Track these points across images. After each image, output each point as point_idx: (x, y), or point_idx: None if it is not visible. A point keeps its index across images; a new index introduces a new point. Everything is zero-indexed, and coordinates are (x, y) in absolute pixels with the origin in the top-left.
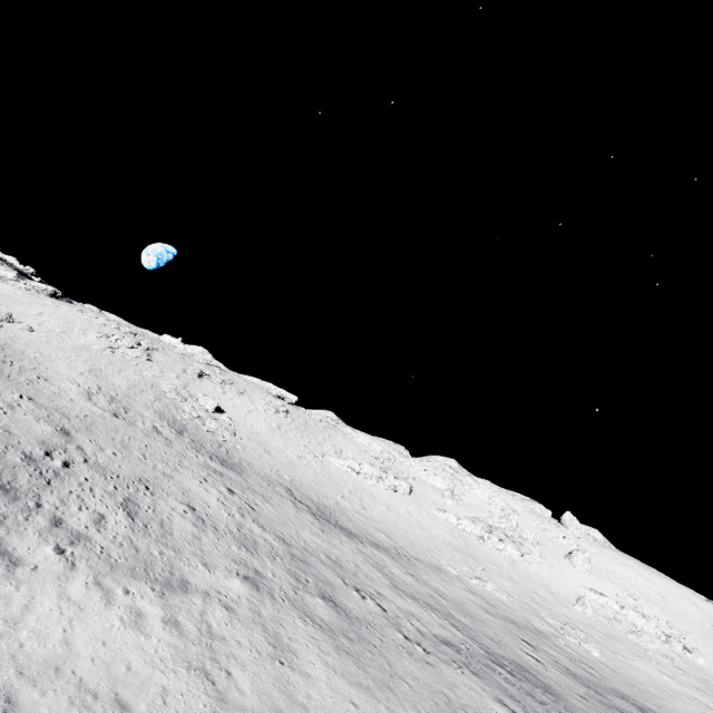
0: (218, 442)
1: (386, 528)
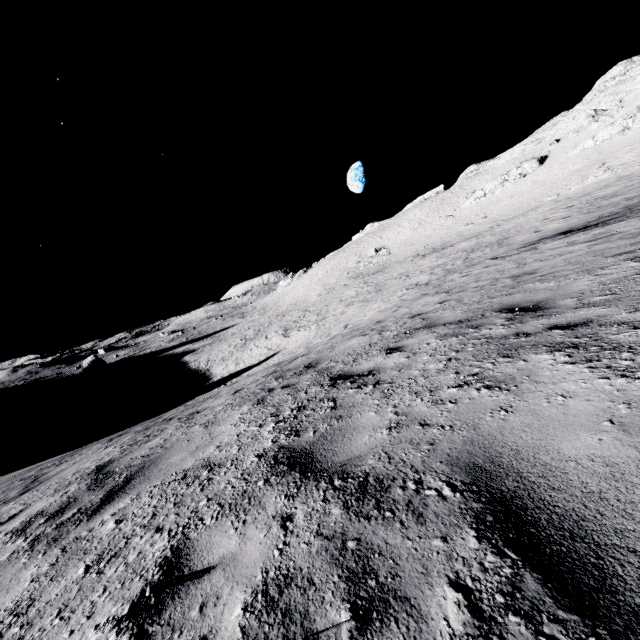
0: (379, 265)
1: (498, 216)
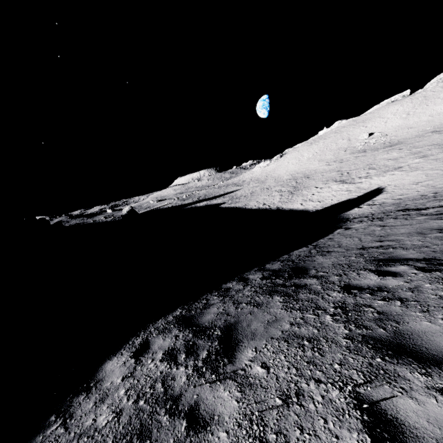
0: (382, 143)
1: None
